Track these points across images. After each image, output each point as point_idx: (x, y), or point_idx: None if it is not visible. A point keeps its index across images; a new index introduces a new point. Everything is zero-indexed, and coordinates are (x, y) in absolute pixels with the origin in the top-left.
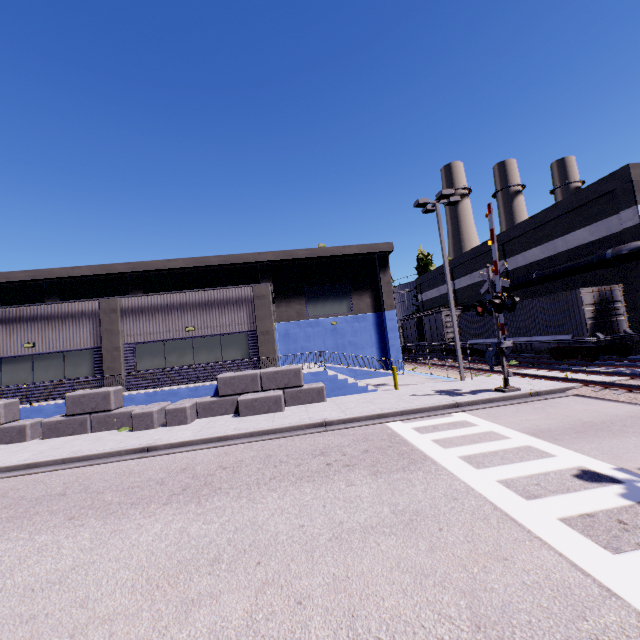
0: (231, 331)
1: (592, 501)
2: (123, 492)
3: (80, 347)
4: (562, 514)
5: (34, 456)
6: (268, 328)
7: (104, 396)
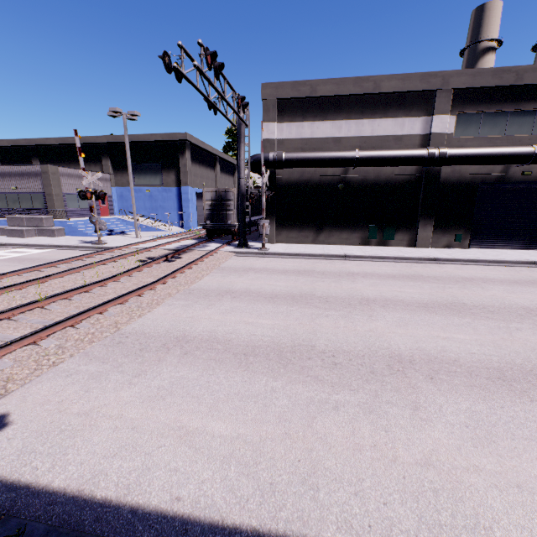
0: (35, 192)
1: None
2: None
3: None
4: None
5: None
6: (51, 192)
7: None
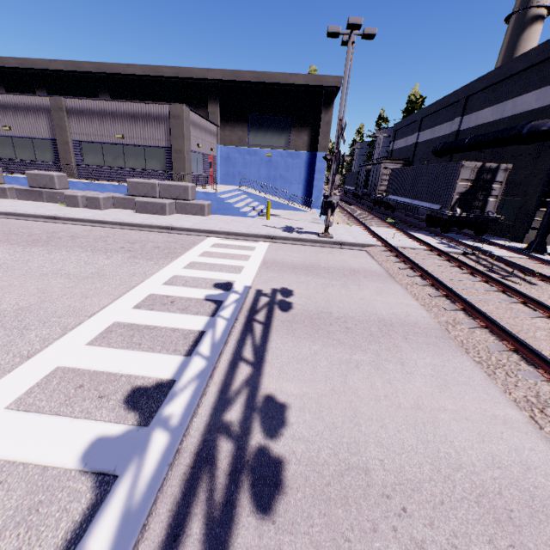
0: (152, 145)
1: (188, 293)
2: (6, 235)
3: (42, 137)
4: (158, 293)
5: None
6: (181, 148)
7: (50, 178)
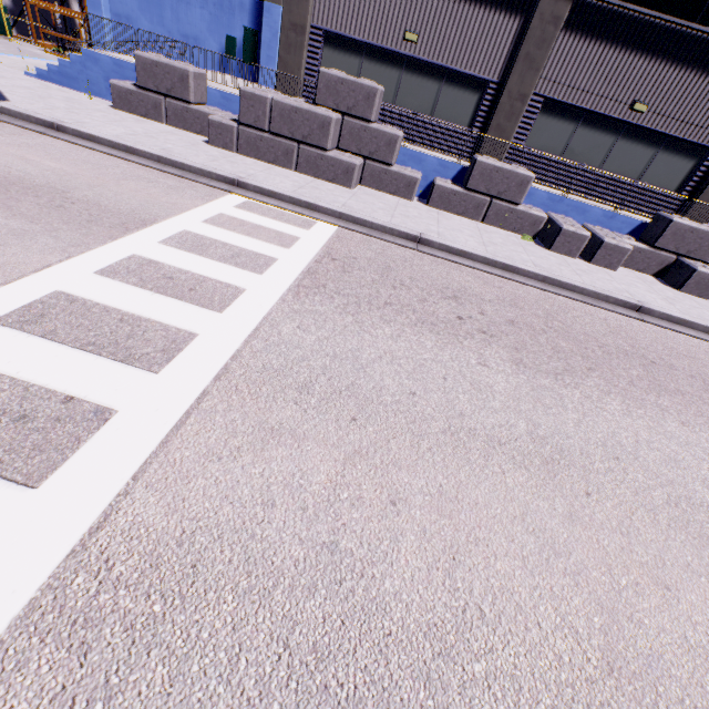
0: (691, 138)
1: None
2: None
3: (473, 71)
4: None
5: (488, 249)
6: None
7: (520, 182)
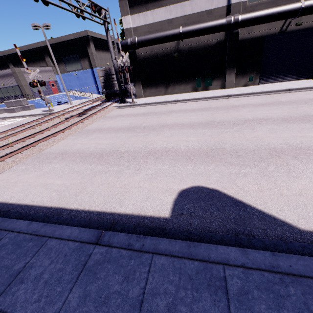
0: (13, 85)
1: None
2: None
3: None
4: None
5: None
6: (21, 84)
7: None
